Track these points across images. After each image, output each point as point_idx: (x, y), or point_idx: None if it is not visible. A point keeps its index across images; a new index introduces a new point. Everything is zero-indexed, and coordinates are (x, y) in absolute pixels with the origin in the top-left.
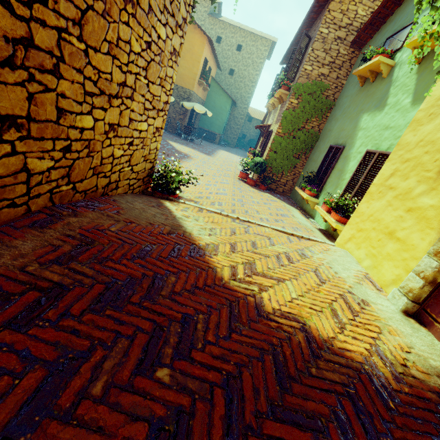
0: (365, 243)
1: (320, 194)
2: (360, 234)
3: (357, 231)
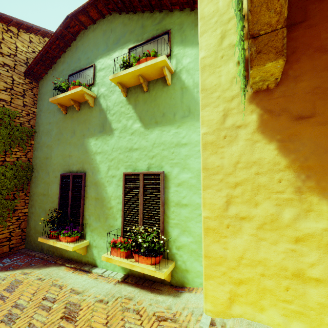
0: (267, 299)
1: (84, 232)
2: (245, 287)
3: (236, 284)
